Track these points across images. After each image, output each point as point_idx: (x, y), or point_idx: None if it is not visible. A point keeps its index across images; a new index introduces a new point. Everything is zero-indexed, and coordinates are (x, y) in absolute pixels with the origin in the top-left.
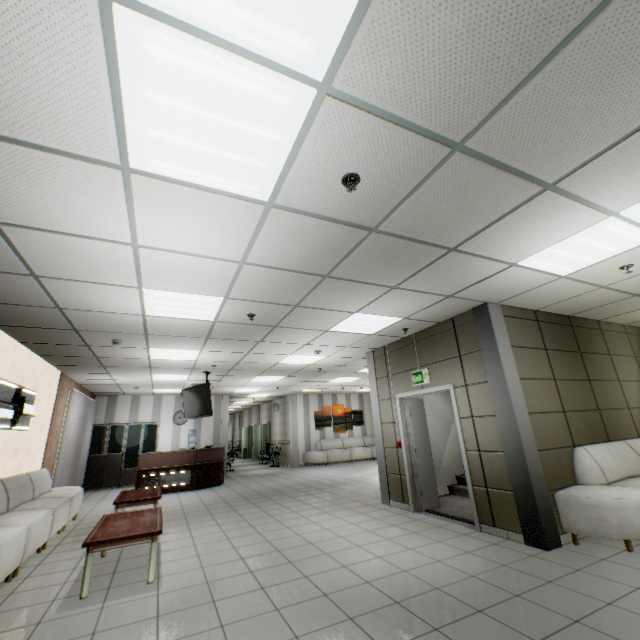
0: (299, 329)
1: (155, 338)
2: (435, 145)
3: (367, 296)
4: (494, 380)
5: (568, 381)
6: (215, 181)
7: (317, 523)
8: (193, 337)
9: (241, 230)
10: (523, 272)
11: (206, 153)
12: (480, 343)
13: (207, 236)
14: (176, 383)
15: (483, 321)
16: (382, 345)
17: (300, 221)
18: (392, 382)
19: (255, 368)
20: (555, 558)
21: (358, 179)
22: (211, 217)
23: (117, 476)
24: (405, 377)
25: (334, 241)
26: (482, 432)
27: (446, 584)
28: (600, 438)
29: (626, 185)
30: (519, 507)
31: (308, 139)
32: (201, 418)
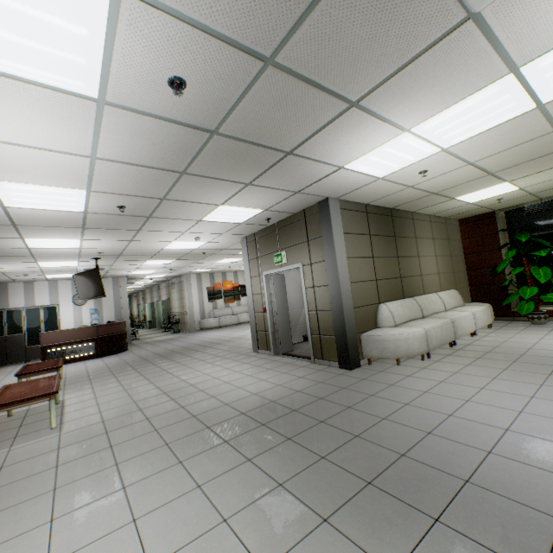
0: (174, 219)
1: (26, 229)
2: (248, 57)
3: (227, 191)
4: (329, 259)
5: (383, 258)
6: (29, 72)
7: (200, 371)
8: (68, 227)
9: (80, 125)
10: (350, 174)
11: (5, 40)
12: (322, 231)
13: (43, 129)
14: (67, 269)
15: (325, 213)
16: (253, 232)
17: (140, 120)
18: (260, 262)
19: (143, 254)
20: (353, 374)
21: (184, 83)
22: (40, 110)
23: (23, 353)
24: (270, 258)
25: (180, 141)
26: (319, 298)
27: (279, 398)
28: (398, 297)
29: (411, 107)
30: (338, 346)
31: (119, 37)
32: (101, 299)
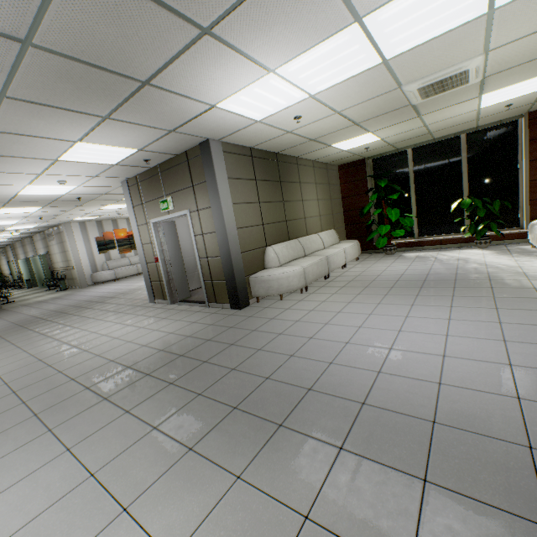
0: (16, 158)
1: None
2: None
3: (80, 125)
4: (215, 206)
5: (269, 203)
6: None
7: (87, 330)
8: None
9: None
10: (226, 114)
11: None
12: (206, 176)
13: None
14: None
15: (207, 156)
16: (134, 175)
17: None
18: (146, 209)
19: None
20: (242, 313)
21: None
22: None
23: None
24: (156, 205)
25: None
26: (209, 245)
27: (169, 346)
28: (284, 239)
29: (270, 45)
30: (228, 289)
31: None
32: None
